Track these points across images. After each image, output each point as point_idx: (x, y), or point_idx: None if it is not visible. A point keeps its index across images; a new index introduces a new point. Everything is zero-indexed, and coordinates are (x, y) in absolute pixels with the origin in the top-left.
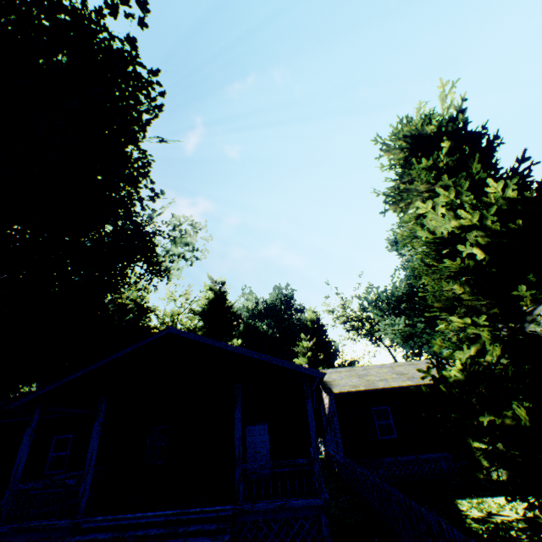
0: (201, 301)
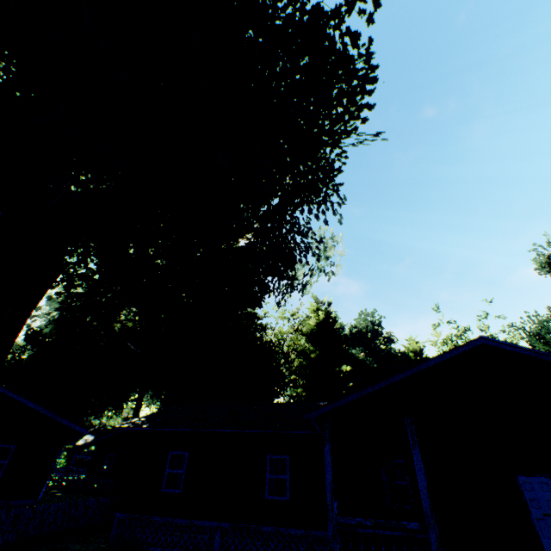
0: (309, 322)
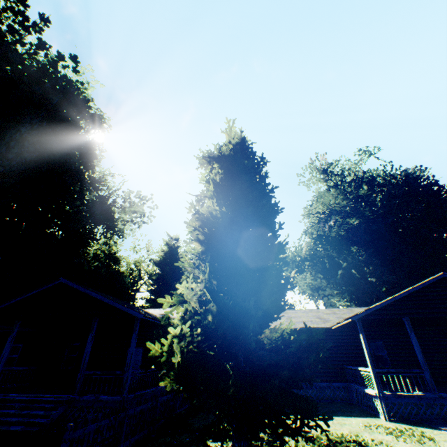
0: (159, 253)
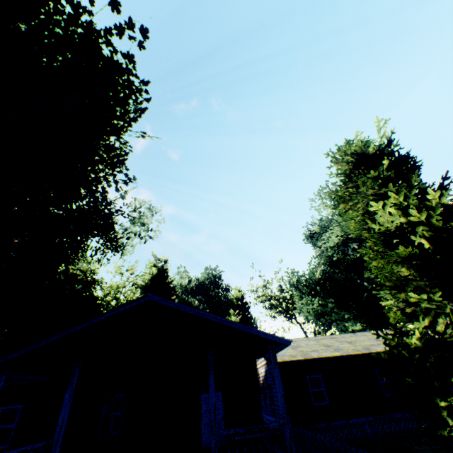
0: (145, 276)
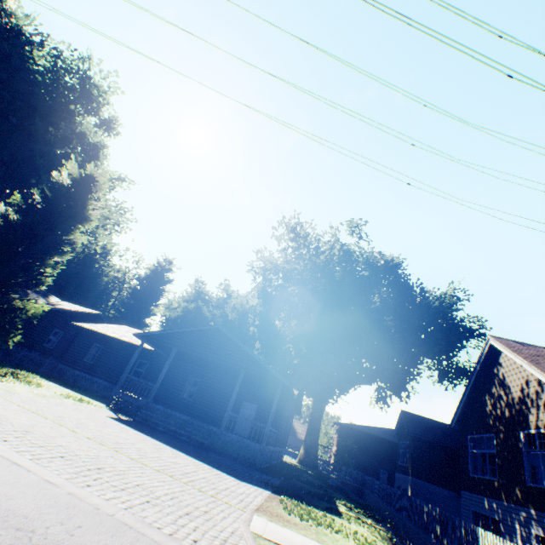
0: (146, 269)
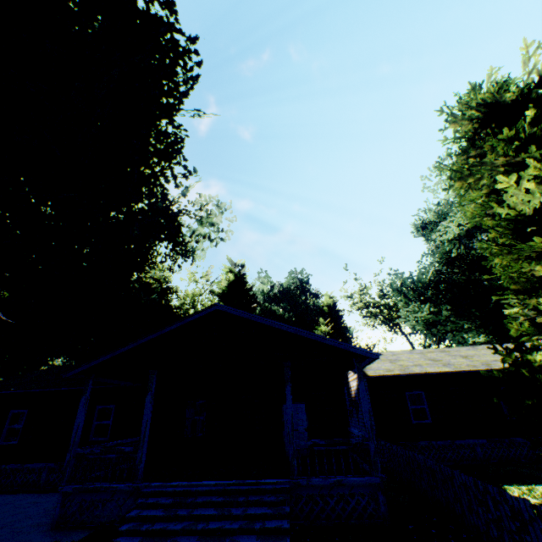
0: (221, 283)
